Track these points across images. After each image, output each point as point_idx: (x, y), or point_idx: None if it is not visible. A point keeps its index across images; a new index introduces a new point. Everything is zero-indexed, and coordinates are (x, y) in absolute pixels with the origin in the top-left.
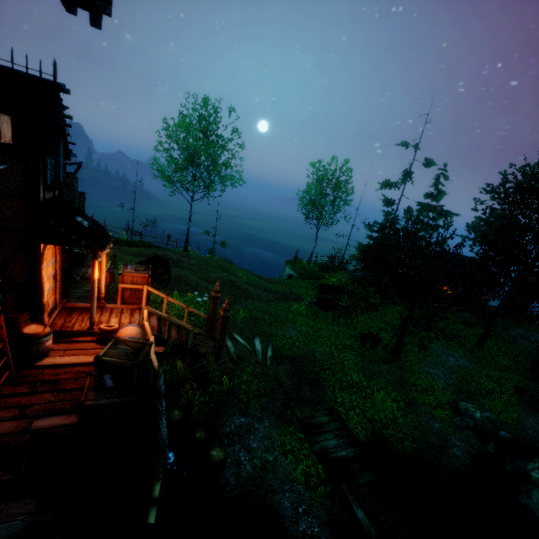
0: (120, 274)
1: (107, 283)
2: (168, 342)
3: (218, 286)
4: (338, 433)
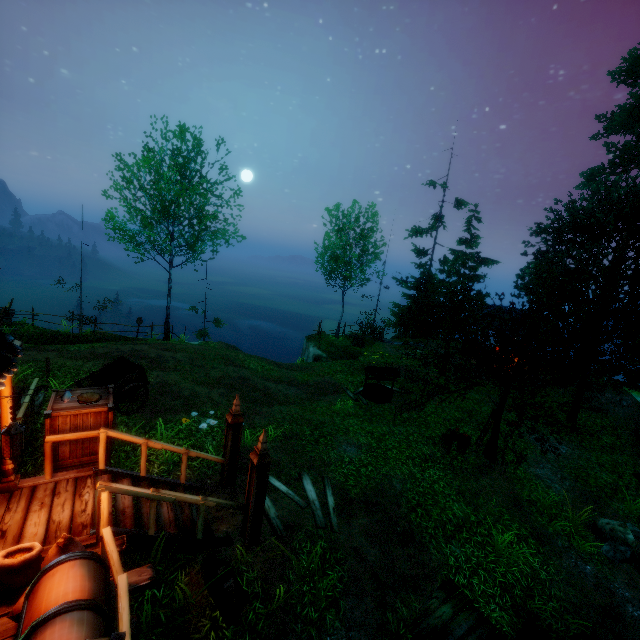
0: (47, 415)
1: (5, 459)
2: (158, 539)
3: (238, 406)
4: (476, 637)
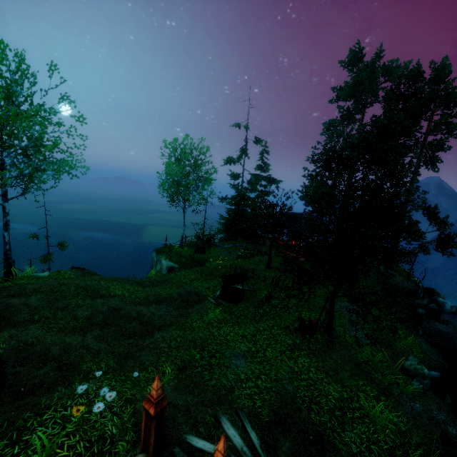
0: None
1: None
2: None
3: (159, 389)
4: None
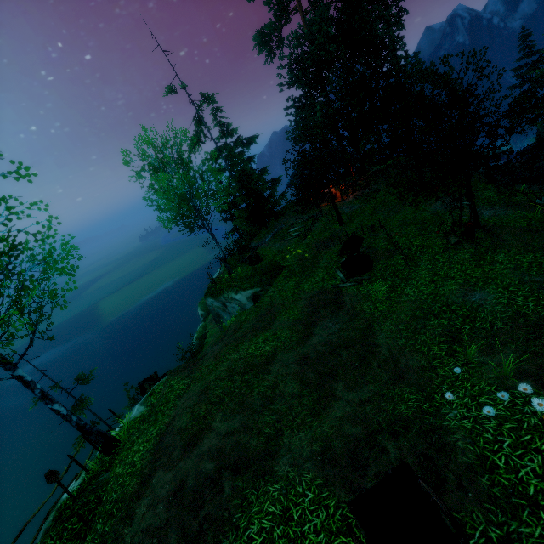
0: None
1: None
2: None
3: None
4: None
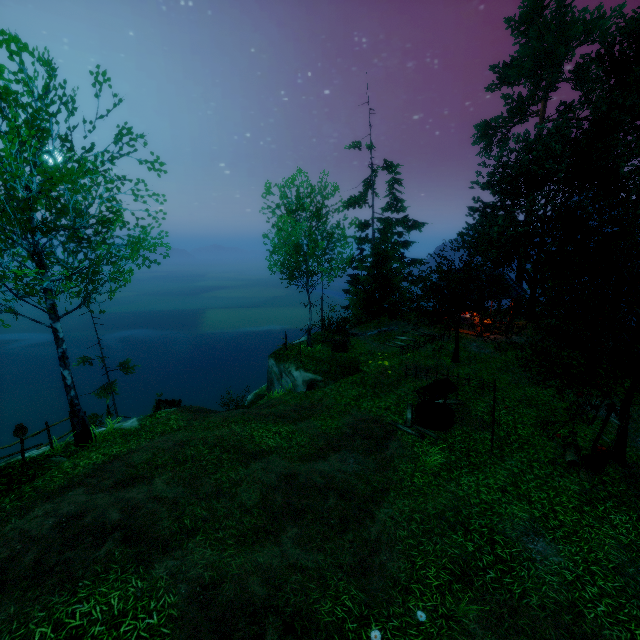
0: None
1: None
2: None
3: None
4: None
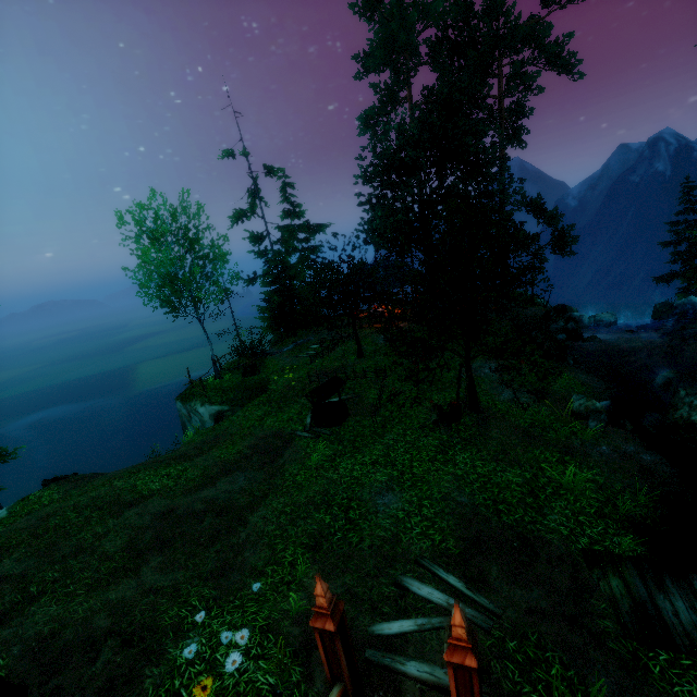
0: None
1: None
2: None
3: (327, 592)
4: (652, 583)
